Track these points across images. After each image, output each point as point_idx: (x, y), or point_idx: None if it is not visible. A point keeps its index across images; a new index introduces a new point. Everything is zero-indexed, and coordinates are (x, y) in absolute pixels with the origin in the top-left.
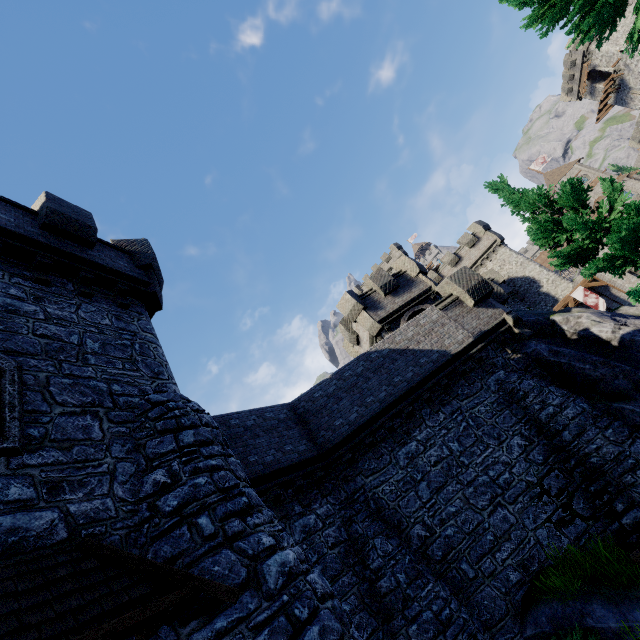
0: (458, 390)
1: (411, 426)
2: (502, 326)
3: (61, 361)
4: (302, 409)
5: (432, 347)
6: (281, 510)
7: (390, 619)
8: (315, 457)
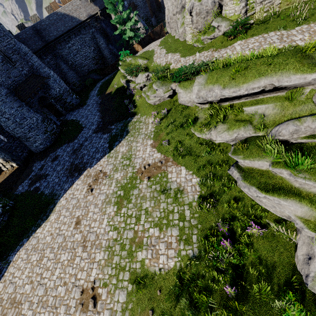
0: (82, 32)
1: (69, 40)
2: (97, 14)
3: (0, 43)
4: (37, 29)
5: (76, 17)
6: (42, 58)
7: (65, 75)
8: (45, 45)
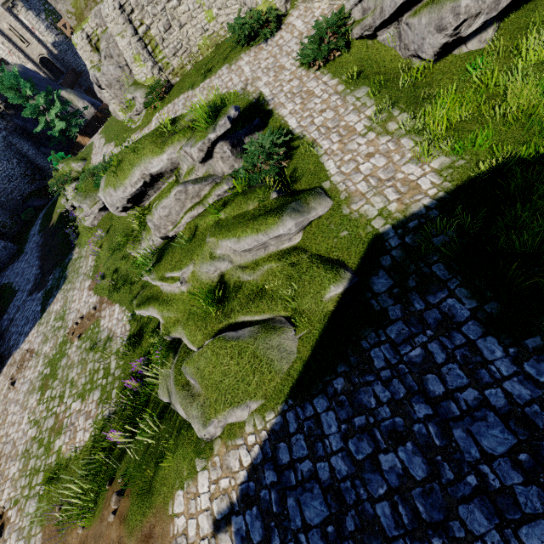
0: None
1: None
2: (0, 109)
3: None
4: None
5: None
6: None
7: None
8: None
